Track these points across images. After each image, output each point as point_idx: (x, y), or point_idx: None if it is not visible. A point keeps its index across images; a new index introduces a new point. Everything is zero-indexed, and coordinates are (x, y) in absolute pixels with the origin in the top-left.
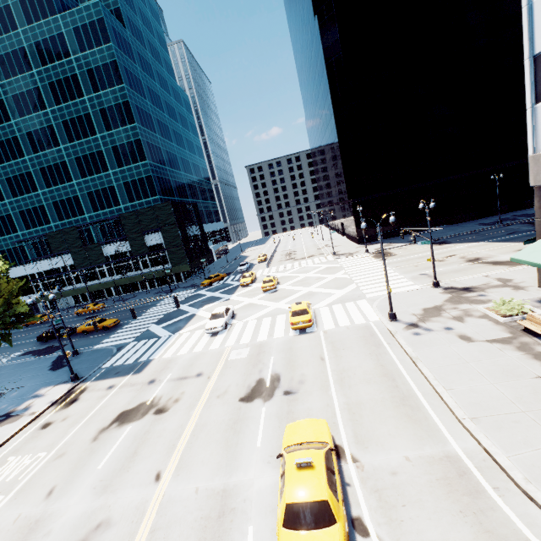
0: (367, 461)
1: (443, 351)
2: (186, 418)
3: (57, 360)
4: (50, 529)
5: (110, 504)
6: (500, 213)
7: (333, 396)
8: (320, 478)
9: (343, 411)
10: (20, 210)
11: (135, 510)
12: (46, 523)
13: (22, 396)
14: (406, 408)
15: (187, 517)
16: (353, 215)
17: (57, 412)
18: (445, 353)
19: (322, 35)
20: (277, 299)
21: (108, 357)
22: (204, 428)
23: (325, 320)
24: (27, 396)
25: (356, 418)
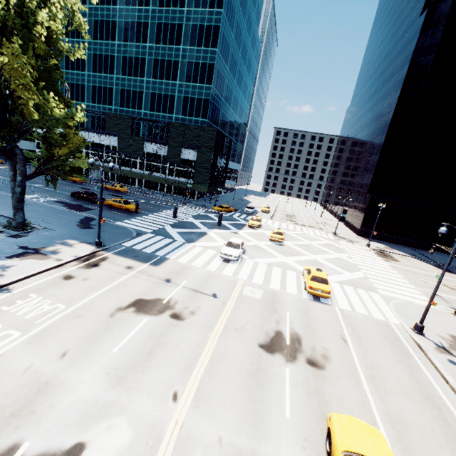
0: None
1: None
2: (203, 338)
3: (85, 220)
4: (58, 401)
5: (123, 404)
6: None
7: (368, 395)
8: None
9: (385, 421)
10: (94, 84)
11: (150, 429)
12: (56, 391)
13: (51, 238)
14: None
15: None
16: (366, 208)
17: (80, 268)
18: None
19: (422, 32)
20: (284, 253)
21: (128, 237)
22: (224, 361)
23: (339, 298)
24: (56, 241)
25: (404, 441)
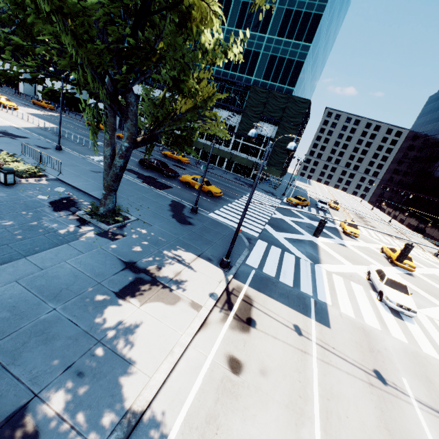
0: None
1: None
2: None
3: (175, 206)
4: None
5: None
6: None
7: None
8: None
9: None
10: None
11: None
12: None
13: (157, 243)
14: None
15: None
16: None
17: (234, 332)
18: None
19: None
20: (435, 296)
21: (243, 247)
22: None
23: None
24: (165, 251)
25: None
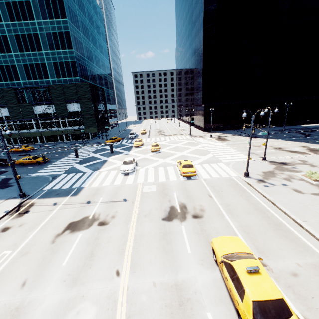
0: (272, 266)
1: (288, 198)
2: (125, 230)
3: (3, 181)
4: (32, 316)
5: (83, 294)
6: (285, 125)
7: (229, 221)
8: (270, 281)
9: (240, 231)
10: None
11: (107, 300)
12: (27, 310)
13: None
14: (281, 231)
15: (154, 305)
16: (204, 113)
17: (13, 219)
18: (290, 199)
19: None
20: (163, 157)
21: (46, 182)
22: (143, 238)
23: (202, 173)
24: None
25: (251, 236)
